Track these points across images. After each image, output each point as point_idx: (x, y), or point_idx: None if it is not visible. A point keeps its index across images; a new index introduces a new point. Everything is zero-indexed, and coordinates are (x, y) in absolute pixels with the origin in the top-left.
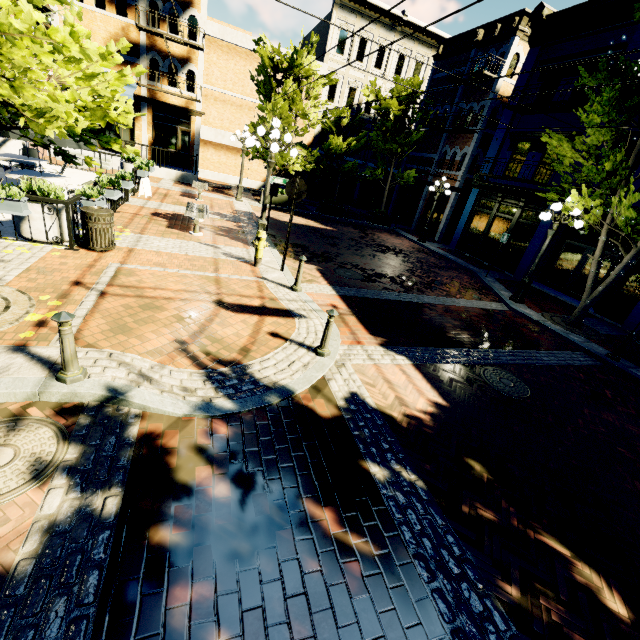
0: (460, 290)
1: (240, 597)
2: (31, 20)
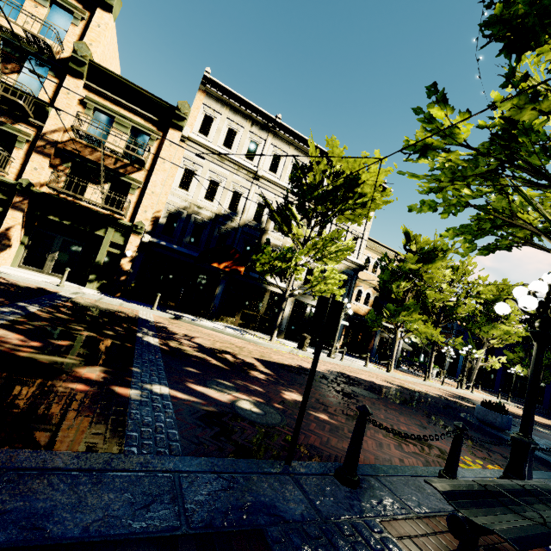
0: (493, 393)
1: (546, 417)
2: (503, 360)
